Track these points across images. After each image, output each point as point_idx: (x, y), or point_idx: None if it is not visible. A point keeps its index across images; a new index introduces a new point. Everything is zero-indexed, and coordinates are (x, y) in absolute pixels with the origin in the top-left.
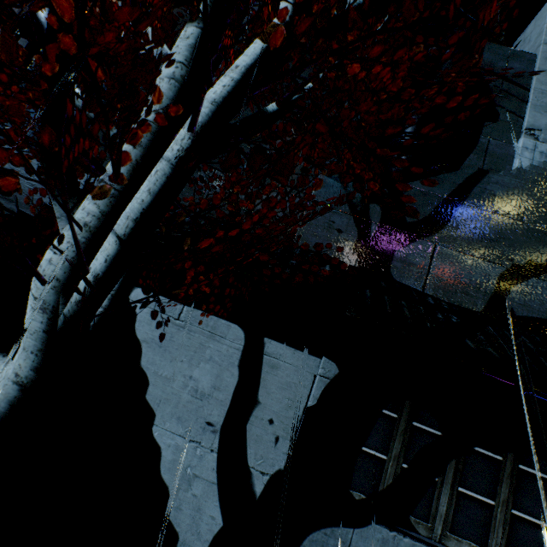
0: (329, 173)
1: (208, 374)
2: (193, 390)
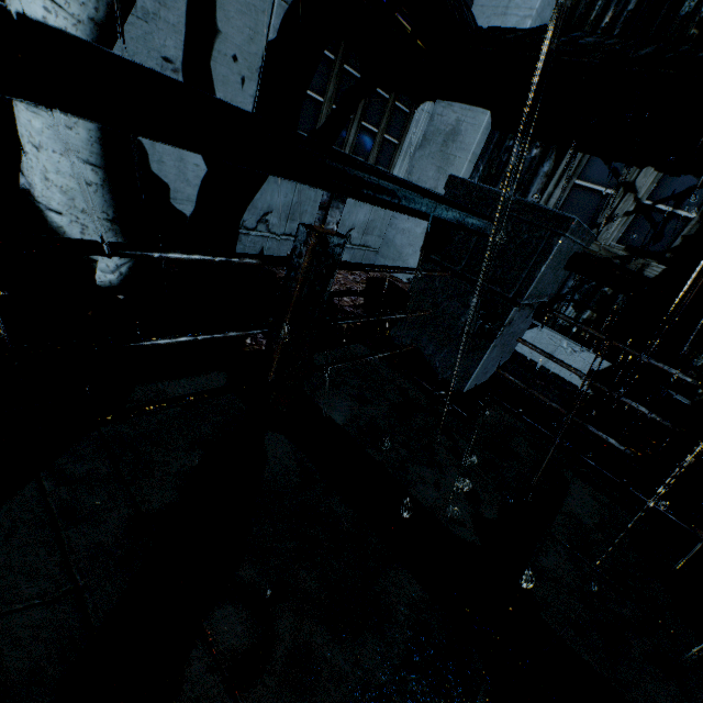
0: None
1: None
2: None
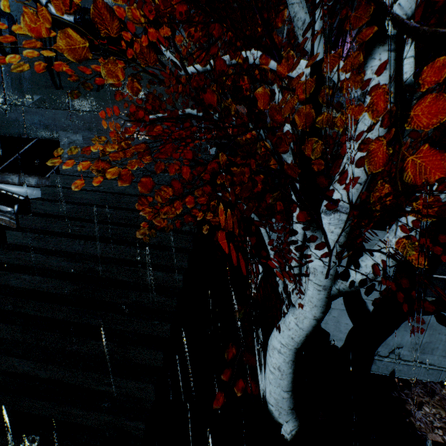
0: (360, 42)
1: None
2: None
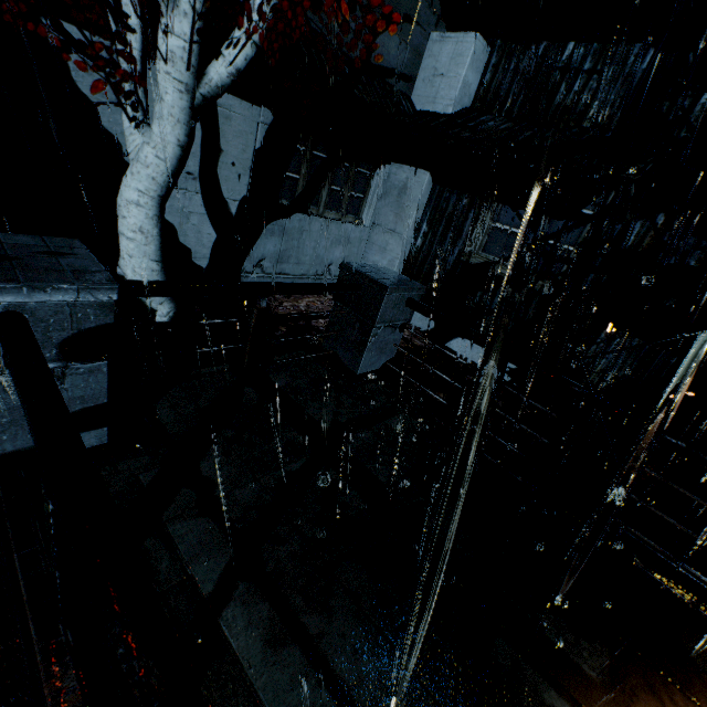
0: None
1: None
2: None
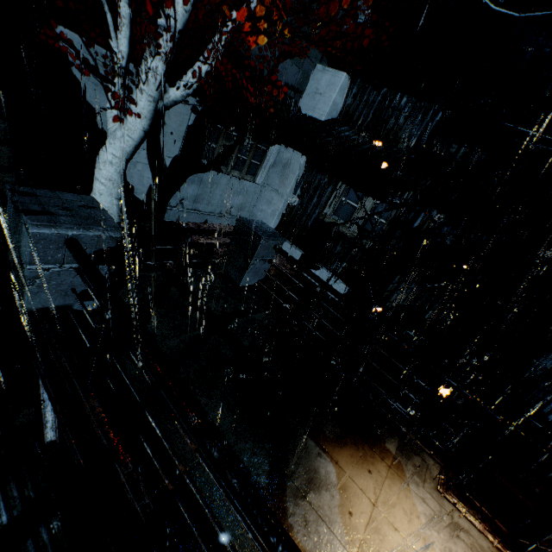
0: None
1: None
2: None
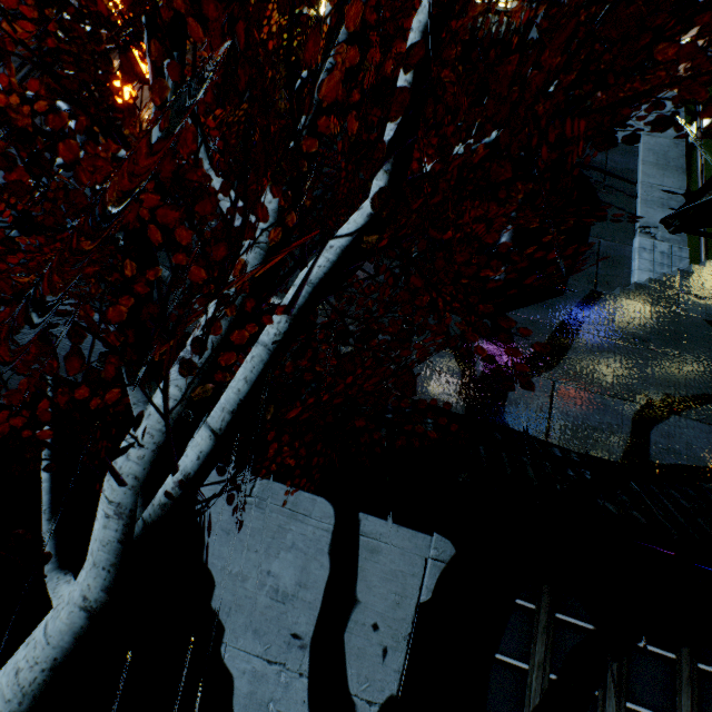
0: (418, 295)
1: (291, 567)
2: (272, 590)
